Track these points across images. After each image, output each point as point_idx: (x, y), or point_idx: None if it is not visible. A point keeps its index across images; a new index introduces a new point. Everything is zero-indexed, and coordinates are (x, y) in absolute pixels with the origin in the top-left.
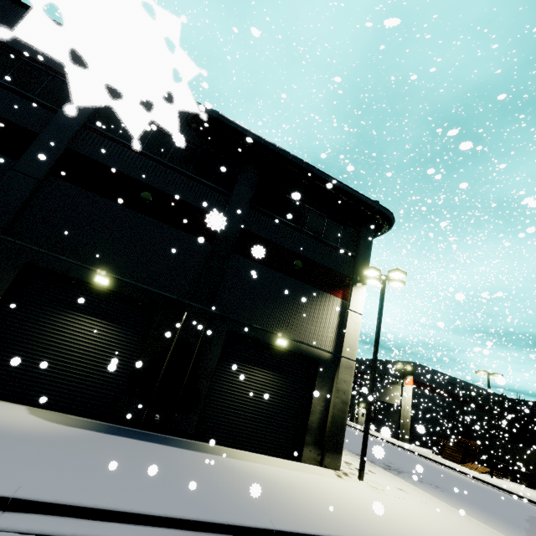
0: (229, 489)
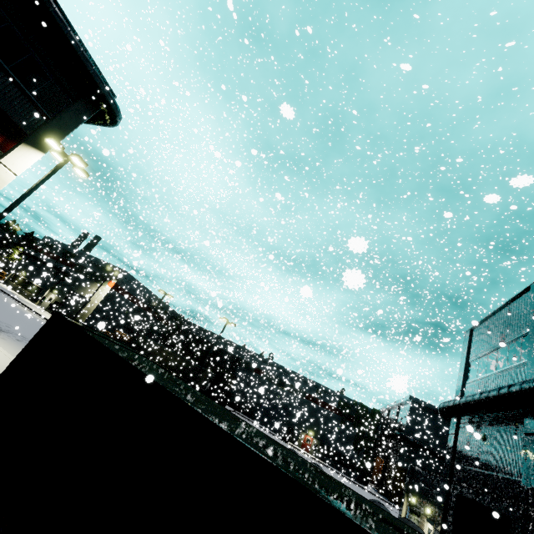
0: None
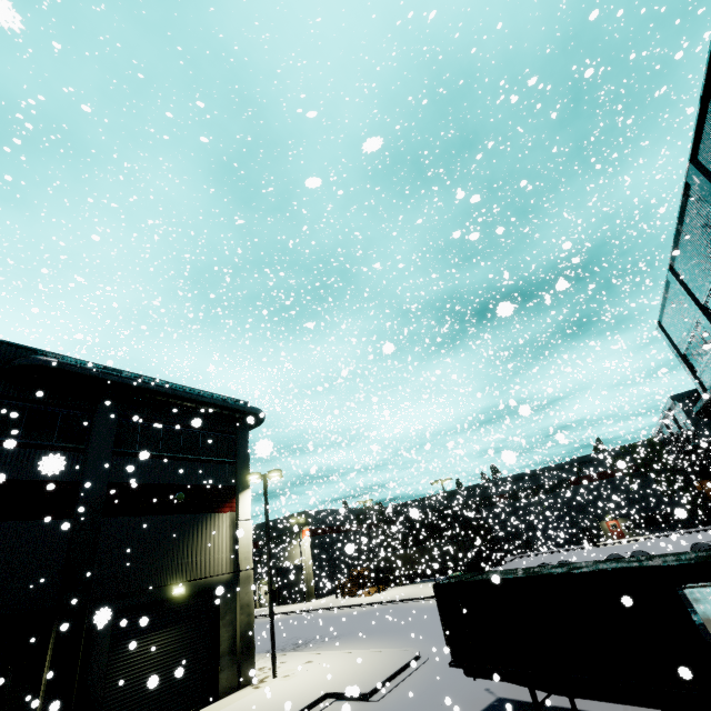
0: None
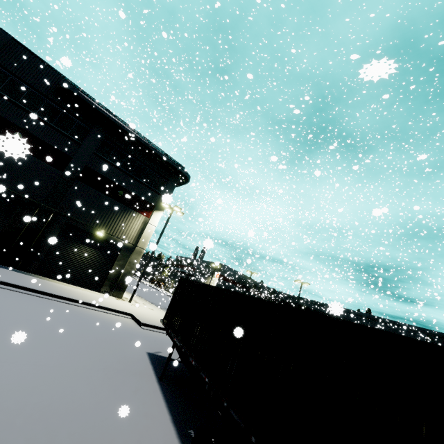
0: (41, 285)
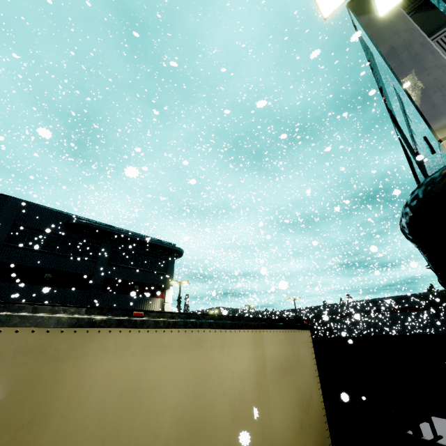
0: None
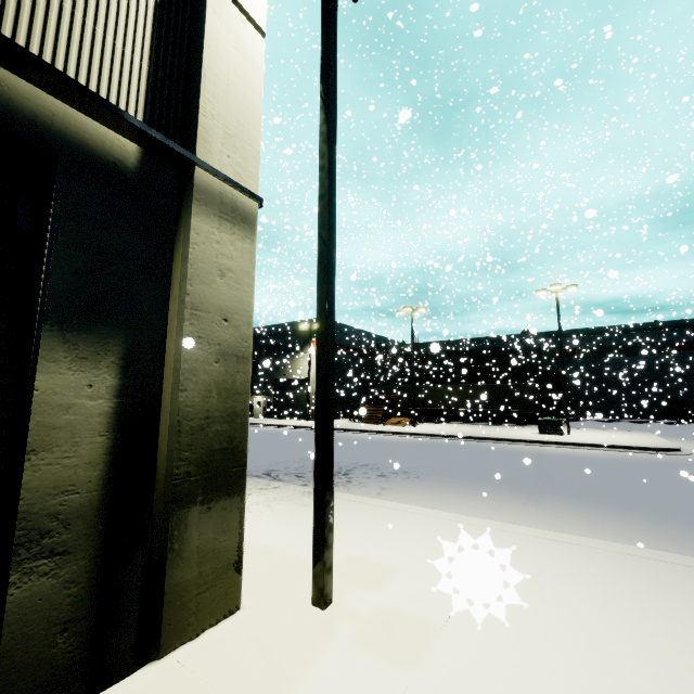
0: None
